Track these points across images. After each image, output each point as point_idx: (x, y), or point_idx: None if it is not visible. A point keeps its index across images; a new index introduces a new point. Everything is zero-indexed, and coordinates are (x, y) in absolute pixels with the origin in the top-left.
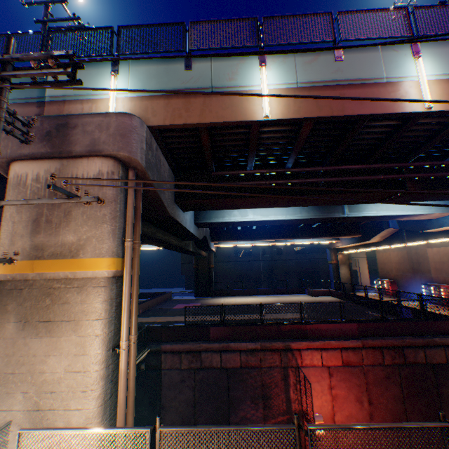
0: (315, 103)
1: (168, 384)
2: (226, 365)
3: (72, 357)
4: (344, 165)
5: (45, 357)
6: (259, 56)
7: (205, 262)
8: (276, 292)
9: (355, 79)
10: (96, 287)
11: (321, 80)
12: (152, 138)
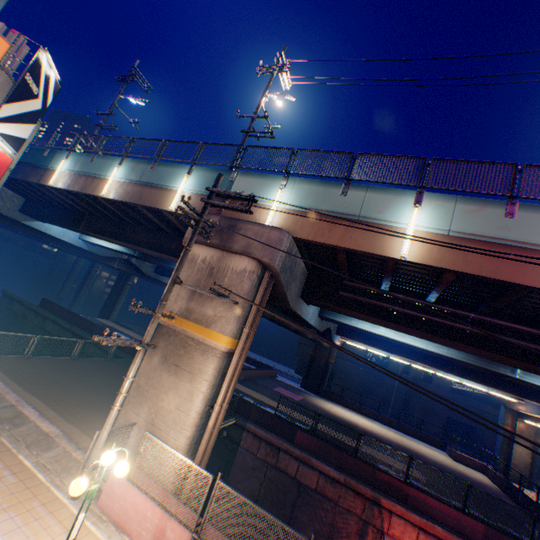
0: (462, 256)
1: (240, 463)
2: (300, 478)
3: (183, 399)
4: (504, 321)
5: (168, 390)
6: (416, 195)
7: (324, 353)
8: (403, 428)
9: (523, 241)
10: (213, 355)
11: (479, 233)
12: (294, 245)
